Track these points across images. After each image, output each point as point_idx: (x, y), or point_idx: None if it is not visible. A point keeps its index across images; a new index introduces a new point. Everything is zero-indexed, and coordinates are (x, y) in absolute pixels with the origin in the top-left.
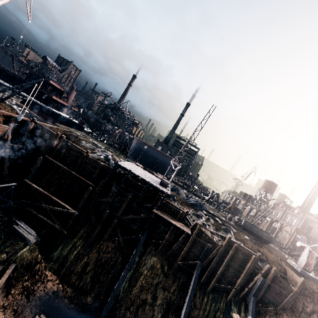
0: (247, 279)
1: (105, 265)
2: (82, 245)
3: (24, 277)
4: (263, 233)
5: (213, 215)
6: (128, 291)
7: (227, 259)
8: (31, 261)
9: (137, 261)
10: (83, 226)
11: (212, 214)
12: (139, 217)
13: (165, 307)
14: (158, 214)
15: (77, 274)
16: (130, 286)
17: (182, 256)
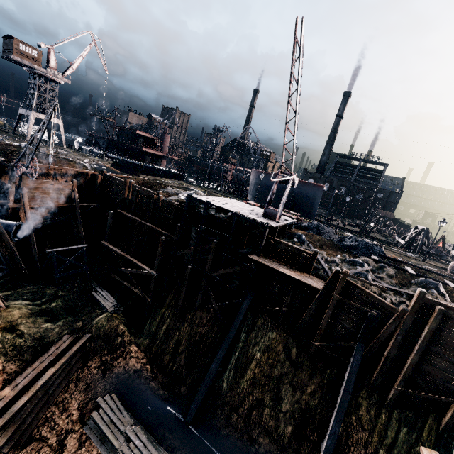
0: None
1: (201, 343)
2: (171, 317)
3: (103, 350)
4: None
5: (399, 262)
6: (235, 383)
7: (422, 339)
8: (109, 332)
9: (243, 338)
10: (169, 291)
11: (396, 260)
12: (233, 270)
13: (299, 416)
14: (261, 263)
15: (169, 353)
16: (236, 376)
17: (319, 332)
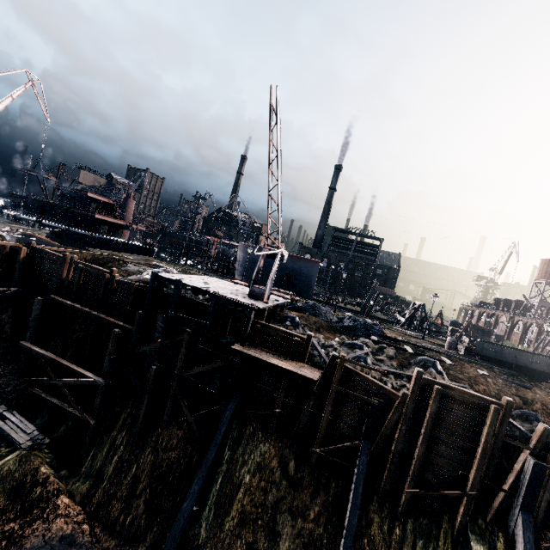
0: (493, 469)
1: (169, 475)
2: (126, 442)
3: (7, 513)
4: (529, 357)
5: (398, 341)
6: (217, 525)
7: (425, 426)
8: (21, 481)
9: (227, 458)
10: (125, 405)
11: (396, 339)
12: (212, 367)
13: None
14: (247, 354)
15: (122, 499)
16: (219, 514)
17: (320, 434)
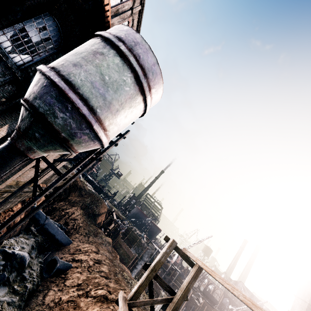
0: None
1: None
2: None
3: None
4: (213, 298)
5: None
6: None
7: None
8: None
9: None
10: None
11: None
12: None
13: None
14: (173, 284)
15: None
16: None
17: None
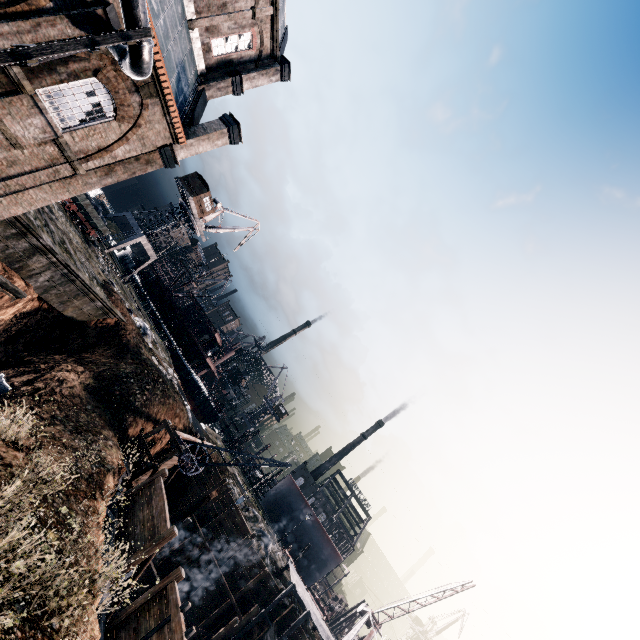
0: None
1: None
2: None
3: None
4: None
5: None
6: None
7: None
8: None
9: None
10: None
11: None
12: None
13: None
14: None
15: None
16: None
17: None
